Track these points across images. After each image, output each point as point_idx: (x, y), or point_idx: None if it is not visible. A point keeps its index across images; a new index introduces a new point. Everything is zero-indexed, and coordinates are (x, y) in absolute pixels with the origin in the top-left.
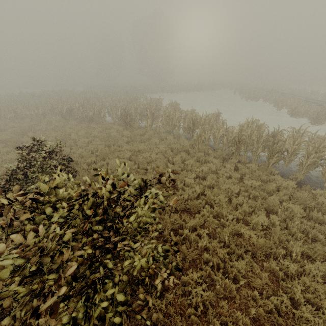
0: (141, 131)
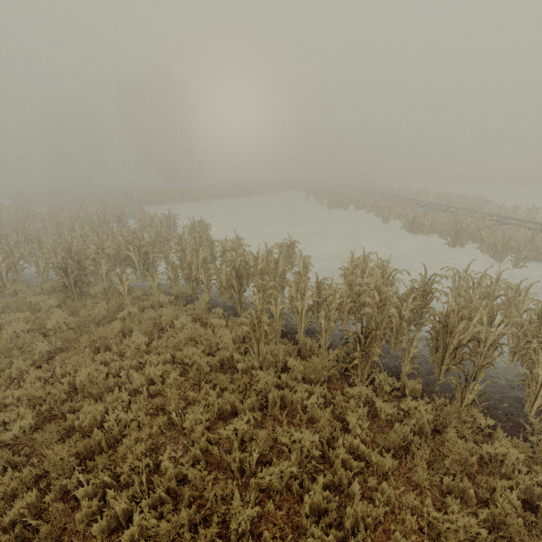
0: (104, 308)
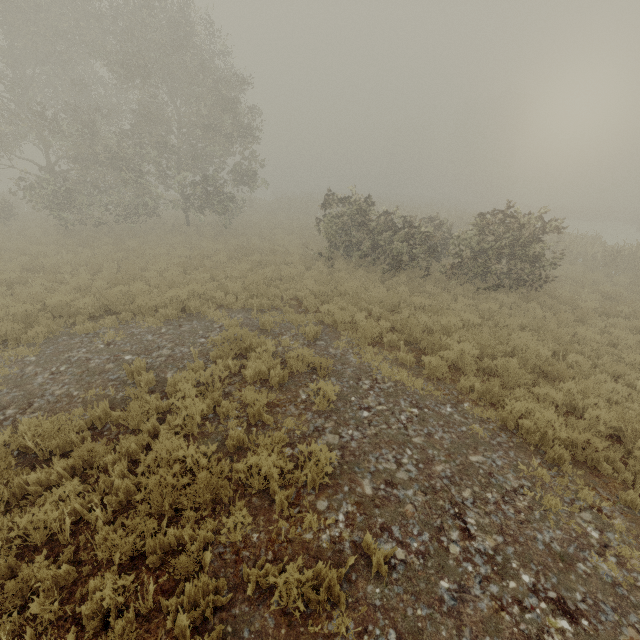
0: None
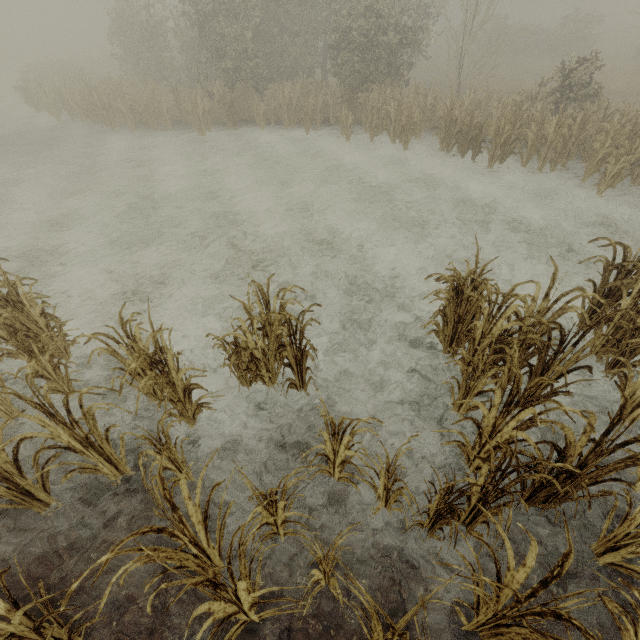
0: None
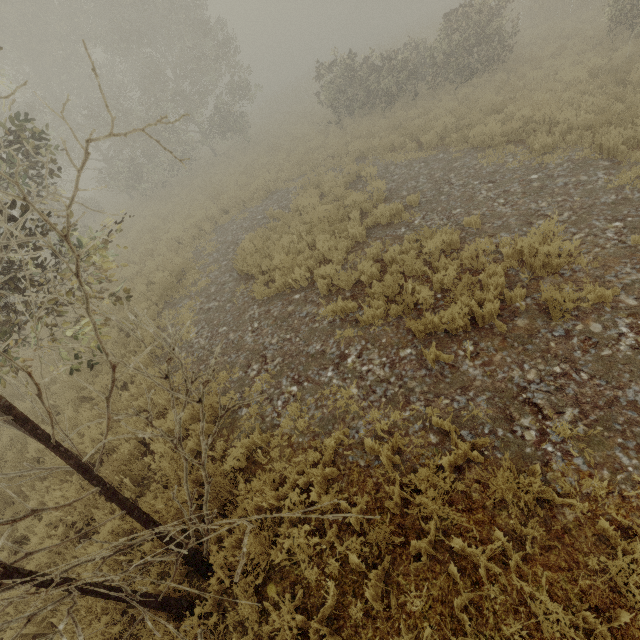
0: None
